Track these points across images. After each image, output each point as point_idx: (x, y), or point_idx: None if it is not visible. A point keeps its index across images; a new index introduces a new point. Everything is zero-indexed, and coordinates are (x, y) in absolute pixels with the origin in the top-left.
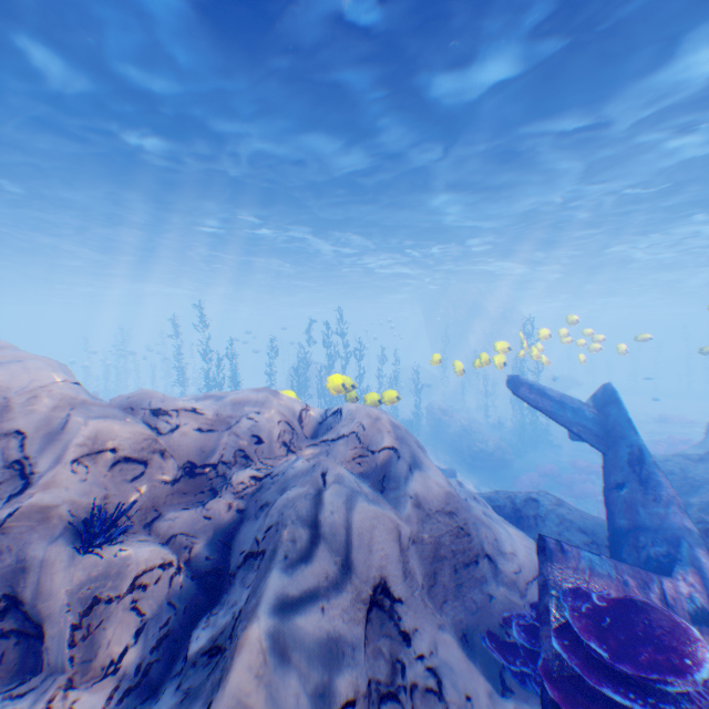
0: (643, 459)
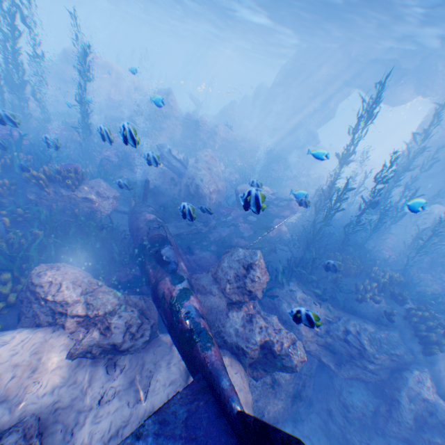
0: (199, 108)
